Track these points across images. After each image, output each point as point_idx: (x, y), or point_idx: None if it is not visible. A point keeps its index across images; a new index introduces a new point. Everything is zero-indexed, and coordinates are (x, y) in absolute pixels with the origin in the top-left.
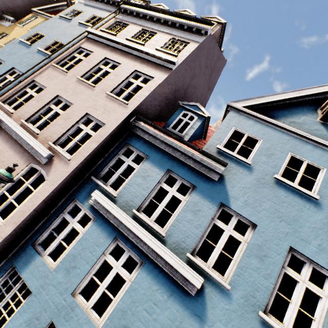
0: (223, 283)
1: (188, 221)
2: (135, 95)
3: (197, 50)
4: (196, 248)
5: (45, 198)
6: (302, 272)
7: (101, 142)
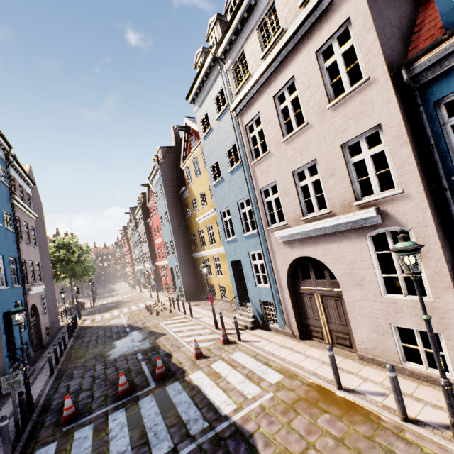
0: None
1: None
2: (357, 62)
3: None
4: None
5: (439, 243)
6: None
7: (408, 139)
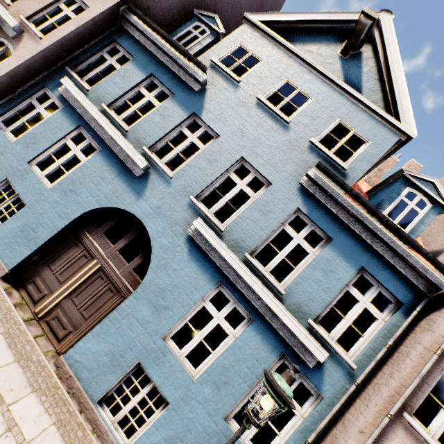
0: (167, 172)
1: (155, 123)
2: None
3: None
4: (155, 147)
5: (10, 71)
6: (244, 179)
7: (80, 27)
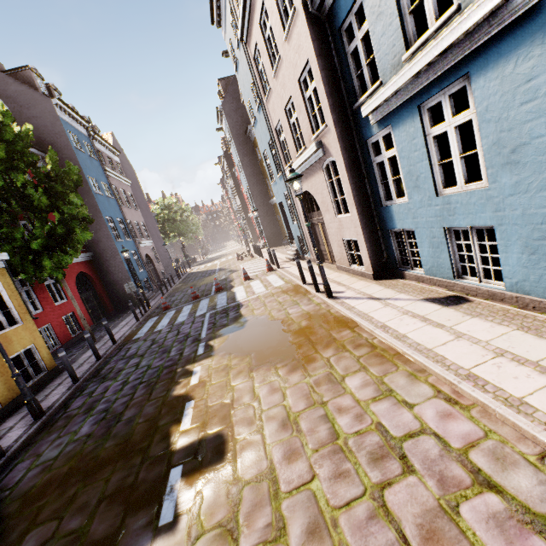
0: None
1: None
2: None
3: None
4: None
5: (345, 169)
6: None
7: (321, 75)
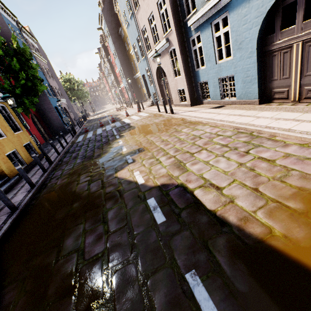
0: None
1: None
2: None
3: None
4: None
5: (180, 52)
6: None
7: (169, 2)
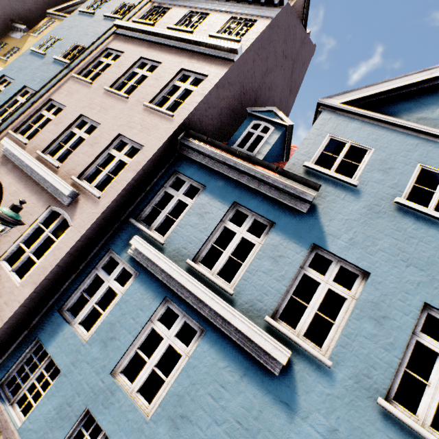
0: (321, 357)
1: (266, 271)
2: (183, 102)
3: (268, 31)
4: (278, 309)
5: (71, 249)
6: None
7: (140, 171)
